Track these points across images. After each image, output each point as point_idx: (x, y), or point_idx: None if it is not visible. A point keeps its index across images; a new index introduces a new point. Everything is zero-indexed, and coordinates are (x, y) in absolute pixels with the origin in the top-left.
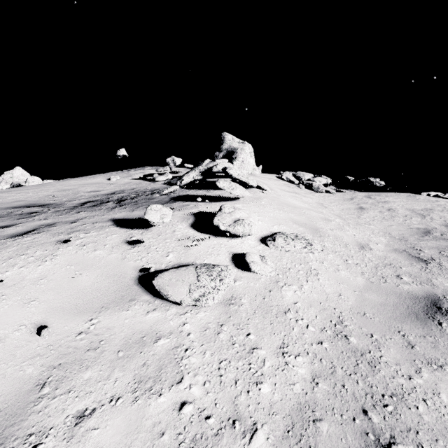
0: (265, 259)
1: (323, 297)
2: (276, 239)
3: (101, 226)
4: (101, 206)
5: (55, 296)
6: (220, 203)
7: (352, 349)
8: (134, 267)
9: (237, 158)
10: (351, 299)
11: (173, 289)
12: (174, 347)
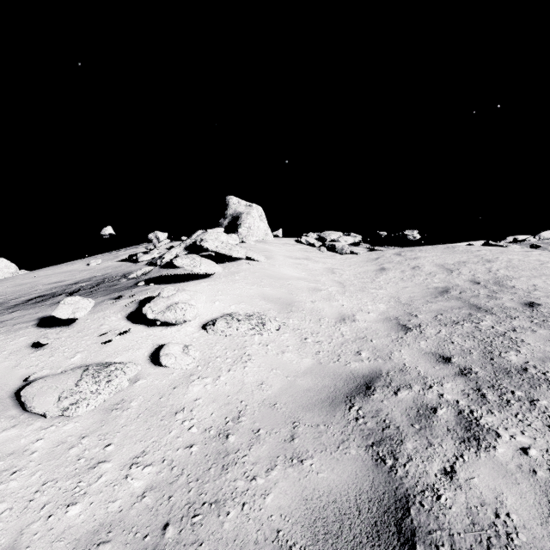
0: (188, 349)
1: (237, 388)
2: (216, 323)
3: (19, 328)
4: (47, 301)
5: None
6: (186, 283)
7: (220, 450)
8: (22, 375)
9: (243, 224)
10: (274, 387)
11: (39, 399)
12: (2, 471)
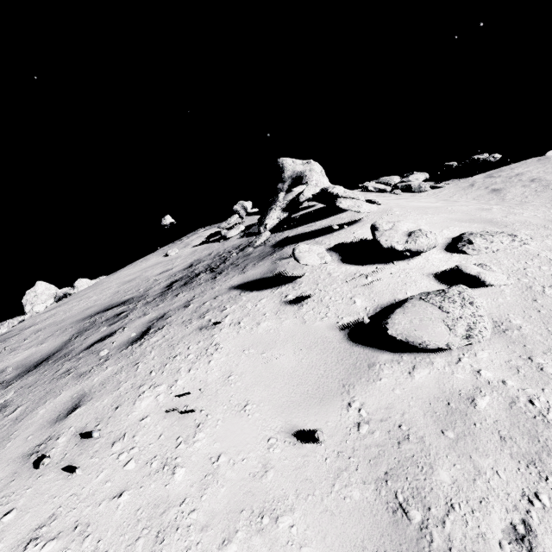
0: (487, 266)
1: None
2: (472, 241)
3: (230, 297)
4: (194, 281)
5: (268, 391)
6: (343, 230)
7: None
8: (327, 327)
9: (309, 182)
10: None
11: (427, 332)
12: (509, 404)
